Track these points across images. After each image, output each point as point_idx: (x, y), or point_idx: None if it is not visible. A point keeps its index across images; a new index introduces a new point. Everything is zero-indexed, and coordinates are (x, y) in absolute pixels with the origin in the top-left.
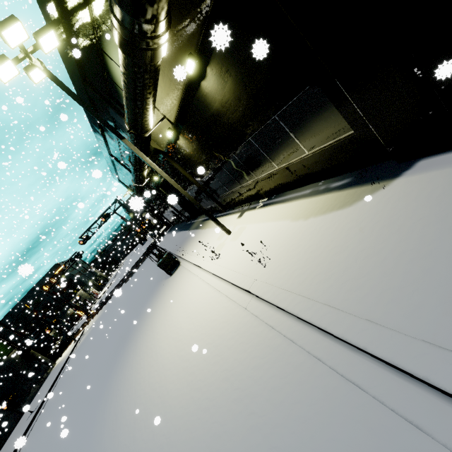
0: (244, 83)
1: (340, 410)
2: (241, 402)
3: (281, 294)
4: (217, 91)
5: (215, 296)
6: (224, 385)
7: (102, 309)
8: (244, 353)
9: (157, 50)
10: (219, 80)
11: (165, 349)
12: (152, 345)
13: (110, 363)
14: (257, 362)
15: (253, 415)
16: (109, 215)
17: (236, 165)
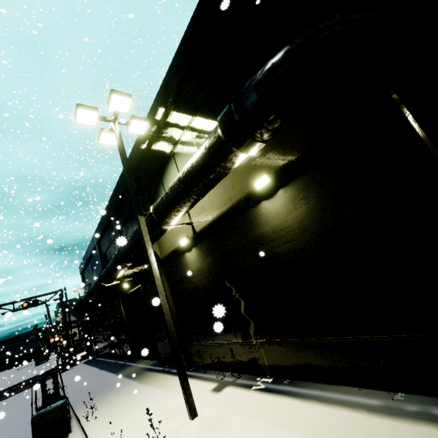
0: (321, 215)
1: None
2: None
3: None
4: (278, 214)
5: None
6: None
7: None
8: None
9: (255, 141)
10: (287, 204)
11: None
12: None
13: None
14: None
15: None
16: (37, 303)
17: (246, 309)
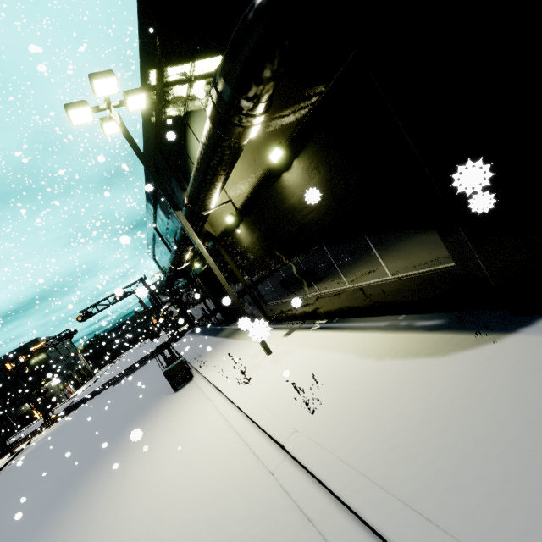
0: (332, 184)
1: None
2: None
3: (333, 466)
4: (299, 186)
5: (229, 439)
6: None
7: (68, 416)
8: None
9: (248, 128)
10: (304, 175)
11: (132, 510)
12: (116, 496)
13: (43, 508)
14: None
15: None
16: (127, 294)
17: (297, 271)
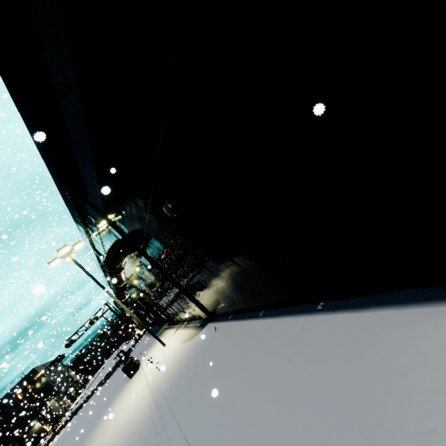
0: (157, 279)
1: (145, 427)
2: (125, 440)
3: (154, 385)
4: (150, 277)
5: (142, 391)
6: (123, 436)
7: (71, 421)
8: (136, 418)
9: (119, 273)
10: (149, 275)
11: (107, 432)
12: (101, 433)
13: None
14: (137, 421)
15: (125, 442)
16: (97, 318)
17: (169, 302)
